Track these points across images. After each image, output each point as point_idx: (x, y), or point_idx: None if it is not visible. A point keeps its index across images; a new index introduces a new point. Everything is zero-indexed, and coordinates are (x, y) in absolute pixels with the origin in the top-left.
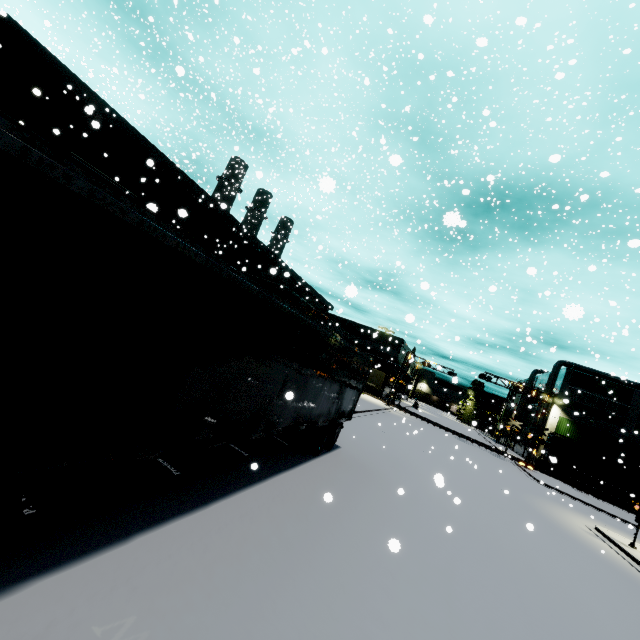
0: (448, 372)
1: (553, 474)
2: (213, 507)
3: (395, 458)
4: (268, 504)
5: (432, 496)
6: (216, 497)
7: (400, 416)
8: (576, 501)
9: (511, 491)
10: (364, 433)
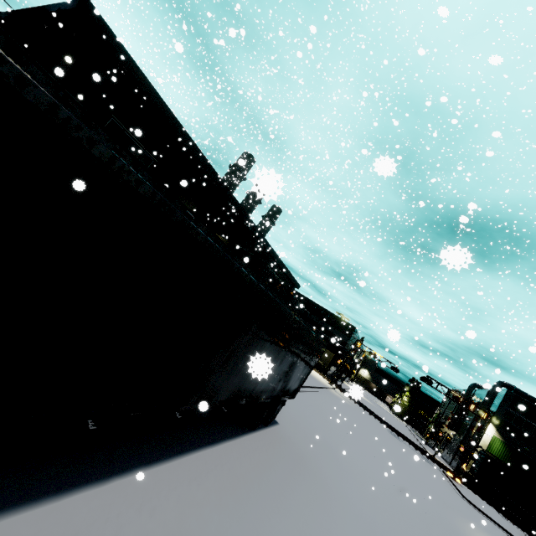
0: (391, 367)
1: (479, 492)
2: (113, 484)
3: (330, 446)
4: (180, 489)
5: (362, 503)
6: (123, 469)
7: (340, 398)
8: (503, 532)
9: (440, 508)
10: (304, 411)
